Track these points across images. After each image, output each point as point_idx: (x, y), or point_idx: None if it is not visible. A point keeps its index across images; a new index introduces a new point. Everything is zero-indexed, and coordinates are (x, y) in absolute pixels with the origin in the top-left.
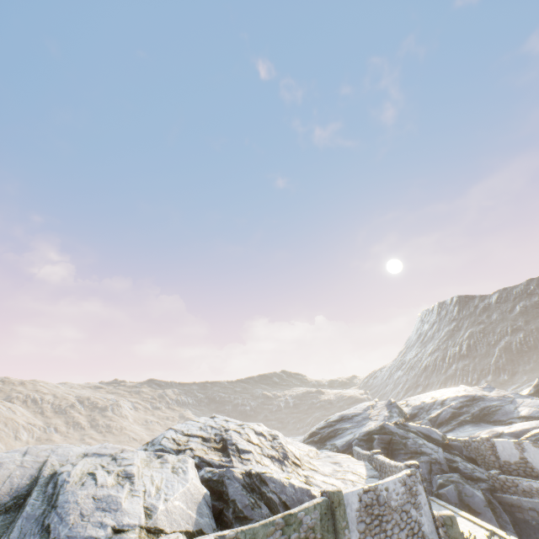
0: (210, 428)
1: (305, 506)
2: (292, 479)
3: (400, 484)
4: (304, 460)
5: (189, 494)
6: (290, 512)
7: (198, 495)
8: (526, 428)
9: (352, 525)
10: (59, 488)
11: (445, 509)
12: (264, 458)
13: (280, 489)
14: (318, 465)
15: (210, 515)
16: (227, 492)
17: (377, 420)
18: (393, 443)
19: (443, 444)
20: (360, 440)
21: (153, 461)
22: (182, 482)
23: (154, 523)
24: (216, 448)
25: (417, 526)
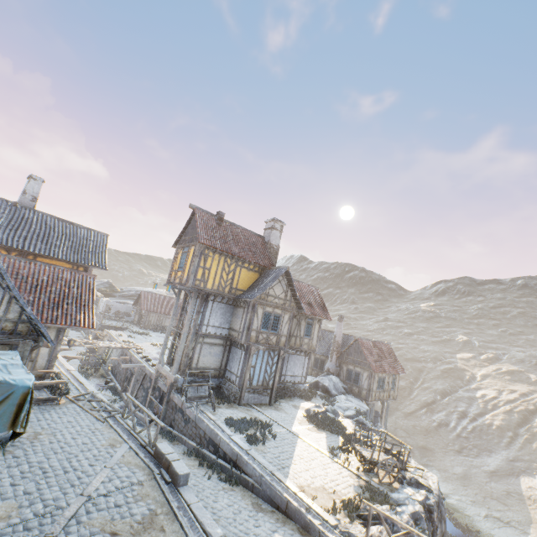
0: None
1: None
2: None
3: None
4: None
5: None
6: None
7: None
8: None
9: None
10: None
11: None
12: None
13: None
14: None
15: None
16: None
17: None
18: None
19: None
20: None
21: None
22: None
23: None
24: None
25: None
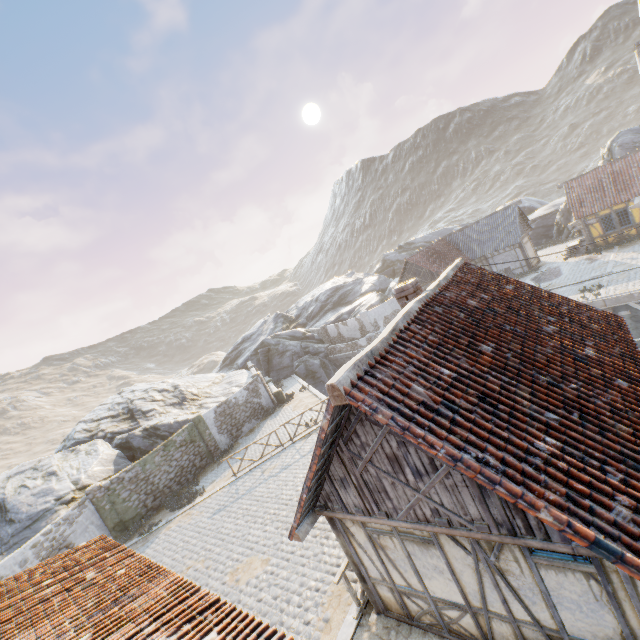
0: (118, 405)
1: (177, 433)
2: (179, 417)
3: (245, 391)
4: (203, 392)
5: (104, 460)
6: (167, 440)
7: (112, 457)
8: (357, 304)
9: (212, 426)
10: (3, 503)
11: (294, 381)
12: (167, 408)
13: (169, 428)
14: (215, 390)
15: (127, 461)
16: (133, 445)
17: (266, 334)
18: (271, 351)
19: (303, 338)
20: (251, 356)
21: (69, 455)
22: (96, 458)
23: (82, 485)
24: (126, 419)
25: (258, 405)
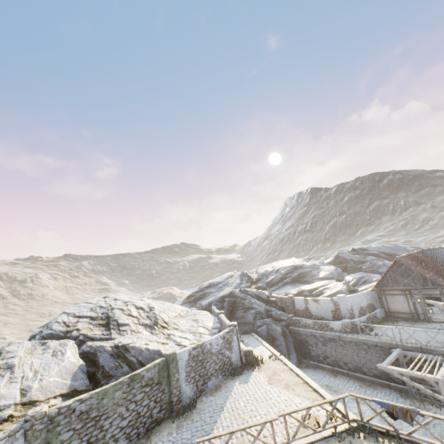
0: (100, 308)
1: (147, 367)
2: (151, 344)
3: (221, 339)
4: (172, 322)
5: (65, 370)
6: (135, 373)
7: (74, 368)
8: (318, 286)
9: (182, 370)
10: None
11: (256, 341)
12: (139, 327)
13: (138, 353)
14: (182, 323)
15: (85, 377)
16: (99, 361)
17: (232, 286)
18: (236, 303)
19: (267, 301)
20: (217, 301)
21: (37, 348)
22: (58, 363)
23: (29, 398)
24: (101, 324)
25: (228, 360)
